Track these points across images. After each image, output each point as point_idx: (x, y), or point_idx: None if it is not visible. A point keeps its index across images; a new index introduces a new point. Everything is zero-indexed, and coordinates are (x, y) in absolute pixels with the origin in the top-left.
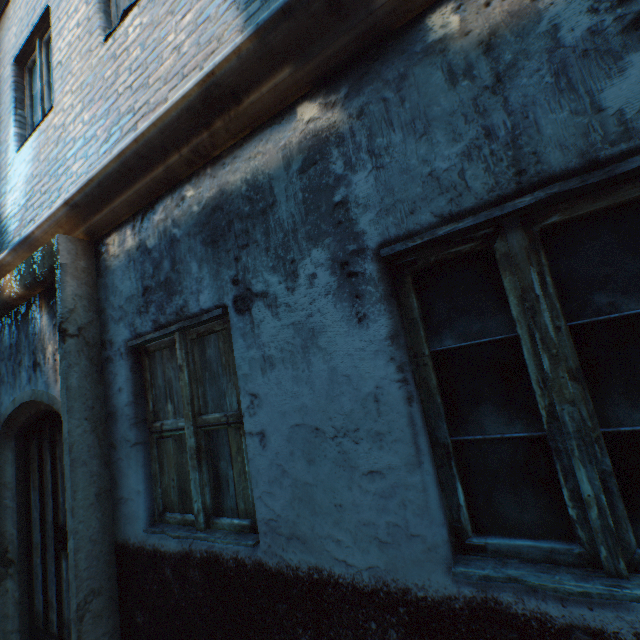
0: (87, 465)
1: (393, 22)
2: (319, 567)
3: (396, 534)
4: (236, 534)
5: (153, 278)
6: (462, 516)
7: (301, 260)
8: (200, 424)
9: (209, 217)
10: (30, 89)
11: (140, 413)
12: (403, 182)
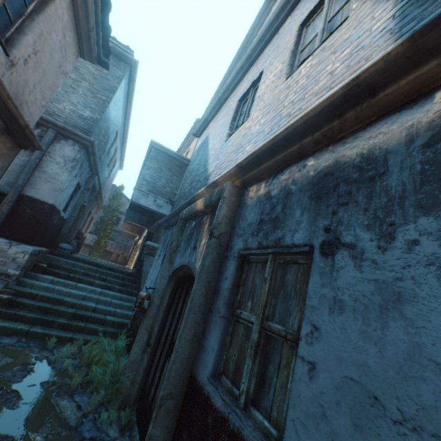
0: (195, 314)
1: None
2: None
3: None
4: (262, 434)
5: (267, 215)
6: None
7: (402, 224)
8: (264, 326)
9: (320, 179)
10: (240, 112)
11: (231, 298)
12: None
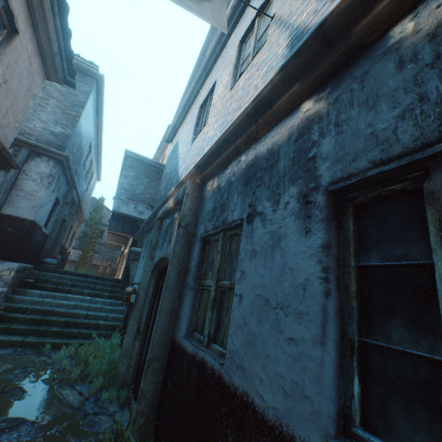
0: (171, 291)
1: (364, 40)
2: (247, 393)
3: (295, 390)
4: (217, 355)
5: (218, 202)
6: (353, 405)
7: (283, 193)
8: (219, 285)
9: (247, 170)
10: (202, 118)
11: (198, 273)
12: (352, 141)
